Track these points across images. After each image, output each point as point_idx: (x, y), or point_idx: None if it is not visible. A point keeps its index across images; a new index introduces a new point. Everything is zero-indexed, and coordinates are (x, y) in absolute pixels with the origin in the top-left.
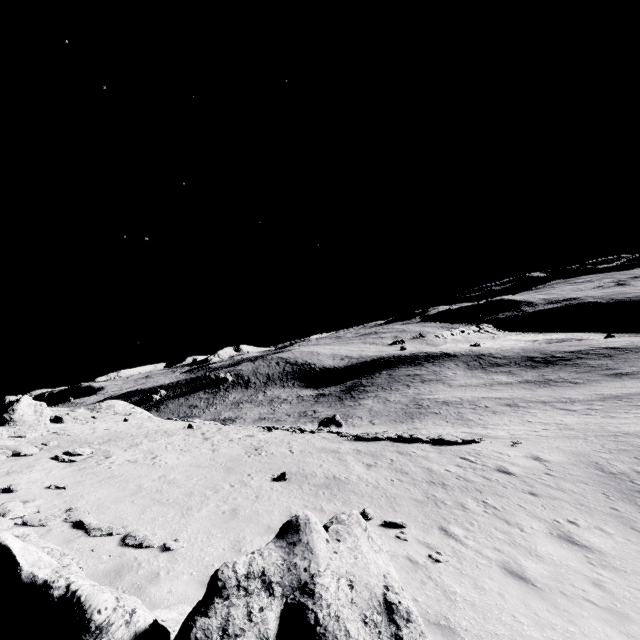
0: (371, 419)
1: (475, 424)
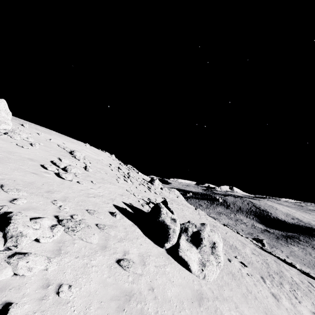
0: (288, 255)
1: None
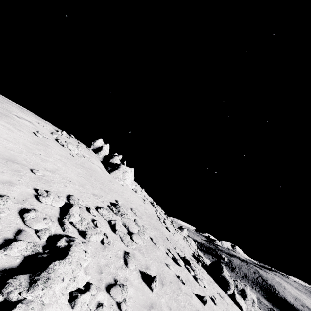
0: None
1: None
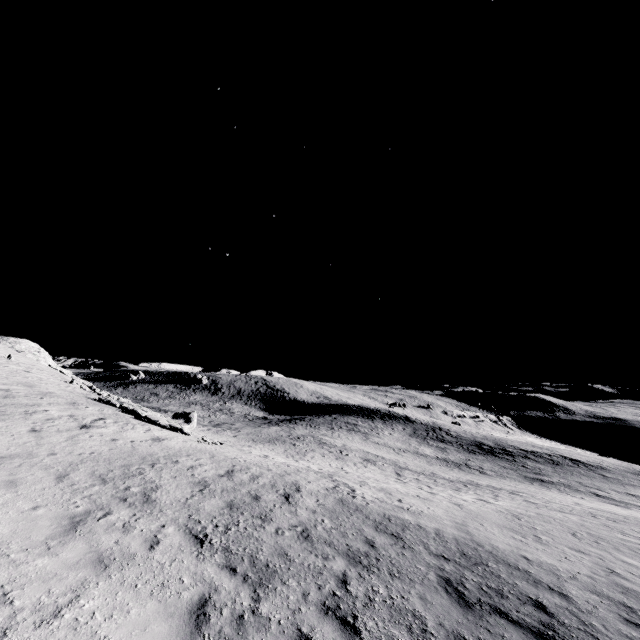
0: (241, 434)
1: (298, 457)
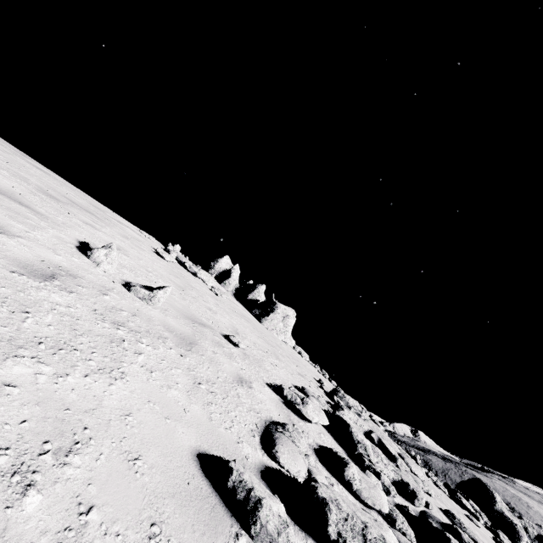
0: None
1: None
